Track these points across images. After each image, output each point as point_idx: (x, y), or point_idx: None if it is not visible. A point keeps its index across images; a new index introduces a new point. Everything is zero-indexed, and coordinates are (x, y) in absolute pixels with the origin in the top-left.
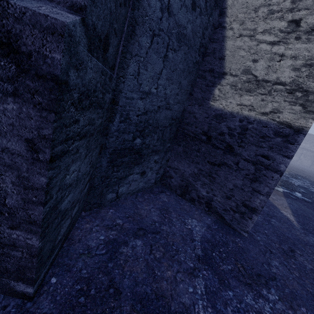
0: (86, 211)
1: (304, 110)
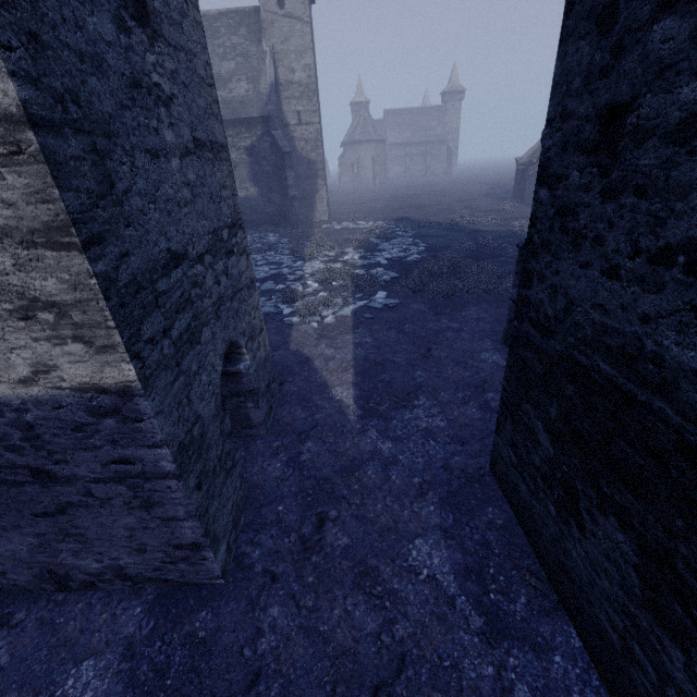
0: None
1: (93, 347)
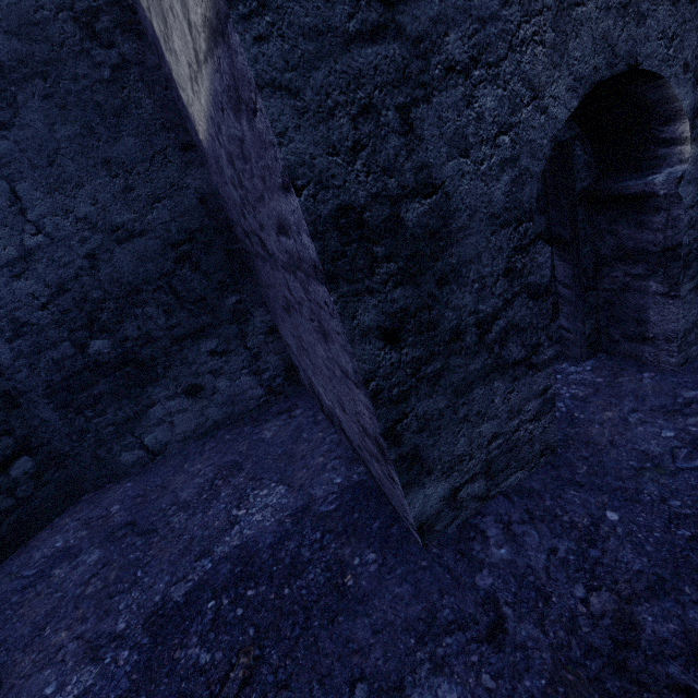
0: (89, 491)
1: None
